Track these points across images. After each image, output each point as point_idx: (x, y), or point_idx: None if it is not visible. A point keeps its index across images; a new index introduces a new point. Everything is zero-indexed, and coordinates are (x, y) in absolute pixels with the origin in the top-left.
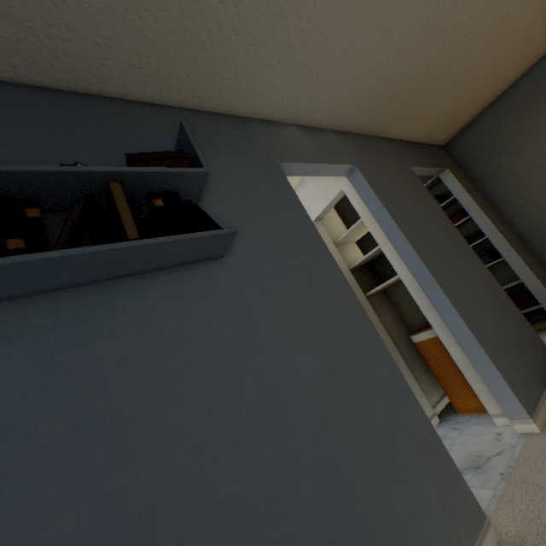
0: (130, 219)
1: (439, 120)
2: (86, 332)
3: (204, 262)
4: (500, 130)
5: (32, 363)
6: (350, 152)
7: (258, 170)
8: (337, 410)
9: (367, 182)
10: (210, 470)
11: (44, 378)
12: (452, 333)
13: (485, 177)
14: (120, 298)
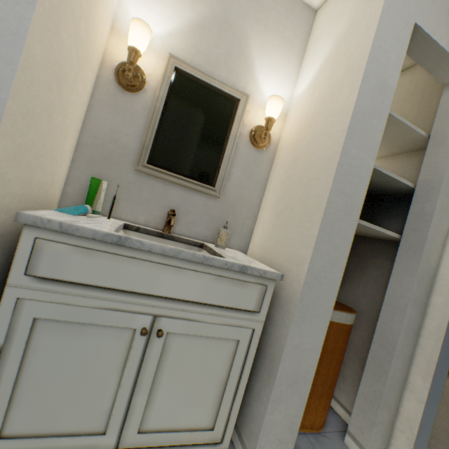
0: None
1: None
2: None
3: None
4: None
5: None
6: None
7: None
8: None
9: None
10: None
11: None
12: (440, 353)
13: None
14: None
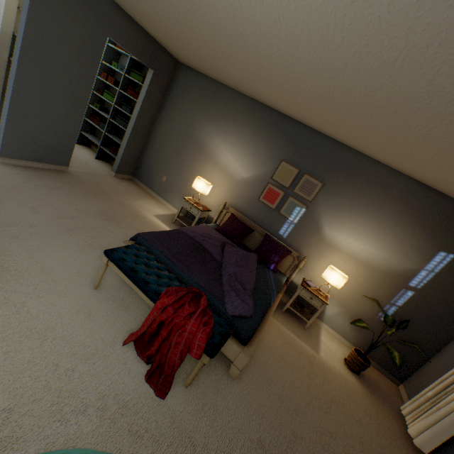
0: None
1: (166, 43)
2: None
3: None
4: (191, 89)
5: None
6: None
7: None
8: None
9: (30, 0)
10: None
11: None
12: (4, 110)
13: (170, 99)
14: None
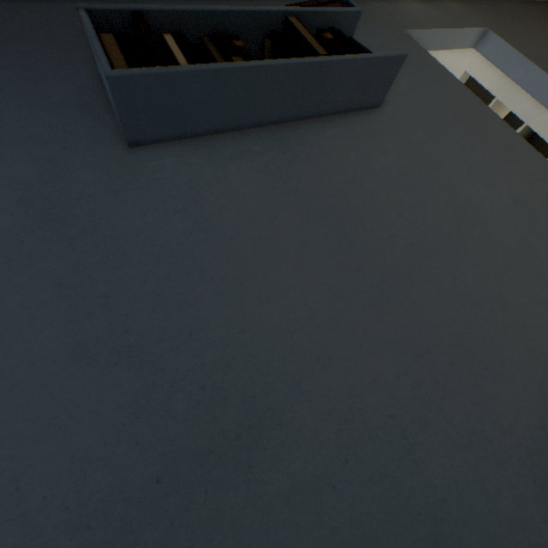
0: (314, 42)
1: None
2: (288, 157)
3: (363, 111)
4: None
5: (258, 175)
6: (476, 16)
7: (386, 37)
8: (539, 237)
9: (506, 43)
10: (426, 265)
11: (270, 185)
12: None
13: None
14: (304, 135)
